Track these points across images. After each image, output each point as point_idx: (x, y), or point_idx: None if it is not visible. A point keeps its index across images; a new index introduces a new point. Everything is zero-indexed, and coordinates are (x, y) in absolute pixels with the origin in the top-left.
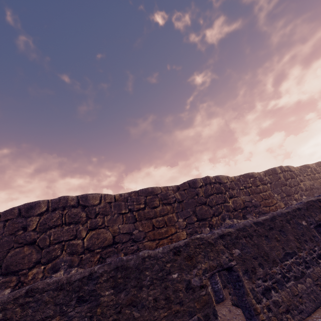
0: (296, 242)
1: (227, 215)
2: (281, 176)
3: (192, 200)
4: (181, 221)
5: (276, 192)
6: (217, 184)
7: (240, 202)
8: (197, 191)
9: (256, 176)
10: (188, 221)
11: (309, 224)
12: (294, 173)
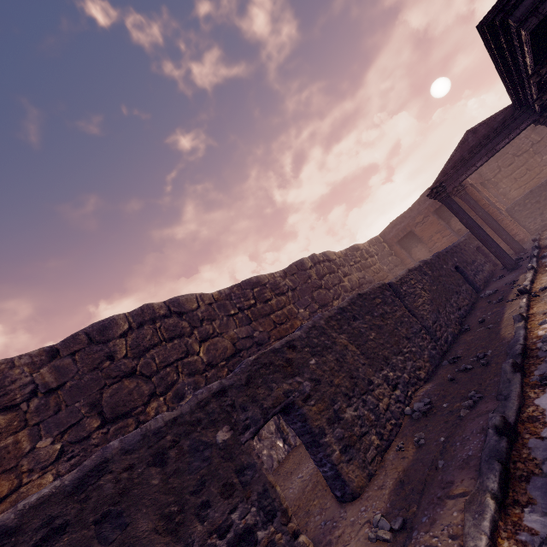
0: (160, 535)
1: (191, 385)
2: (312, 273)
3: (94, 375)
4: (44, 448)
5: (302, 305)
6: (173, 318)
7: (225, 346)
8: (111, 349)
9: (265, 281)
10: (69, 438)
11: (239, 431)
12: (334, 264)
